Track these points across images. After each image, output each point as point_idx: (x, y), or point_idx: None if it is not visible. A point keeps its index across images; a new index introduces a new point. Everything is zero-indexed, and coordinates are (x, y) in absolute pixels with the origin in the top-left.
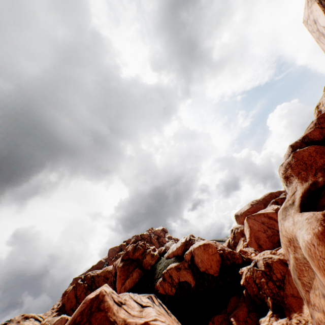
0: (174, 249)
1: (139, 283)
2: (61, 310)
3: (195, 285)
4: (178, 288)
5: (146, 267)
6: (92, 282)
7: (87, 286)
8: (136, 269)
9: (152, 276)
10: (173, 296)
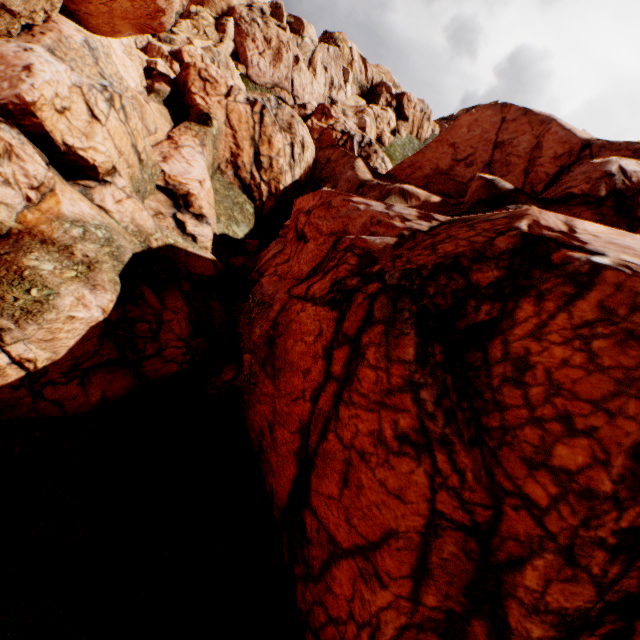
0: None
1: None
2: None
3: None
4: None
5: None
6: None
7: None
8: None
9: None
10: None
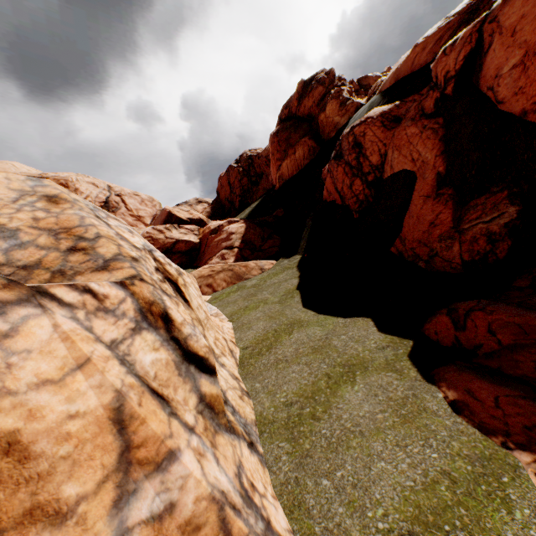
0: (403, 58)
1: (305, 169)
2: (215, 199)
3: (441, 176)
4: (372, 182)
5: (326, 136)
6: (250, 166)
7: (241, 172)
8: (303, 141)
9: (328, 154)
10: (352, 203)
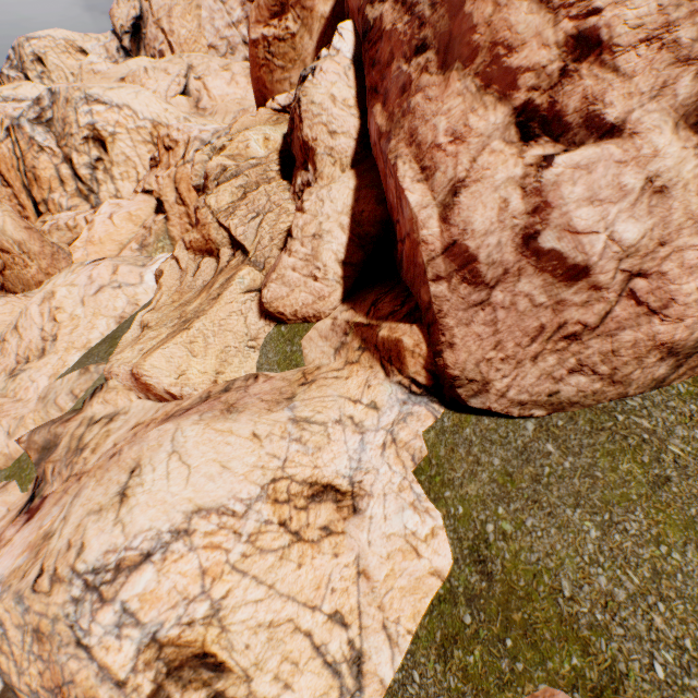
0: None
1: None
2: None
3: None
4: None
5: None
6: None
7: None
8: None
9: None
10: None
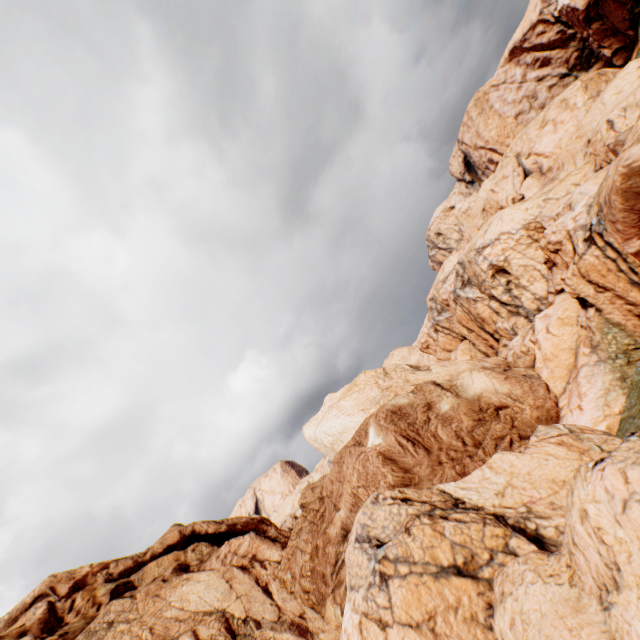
0: None
1: None
2: None
3: None
4: None
5: None
6: None
7: None
8: None
9: None
10: None
